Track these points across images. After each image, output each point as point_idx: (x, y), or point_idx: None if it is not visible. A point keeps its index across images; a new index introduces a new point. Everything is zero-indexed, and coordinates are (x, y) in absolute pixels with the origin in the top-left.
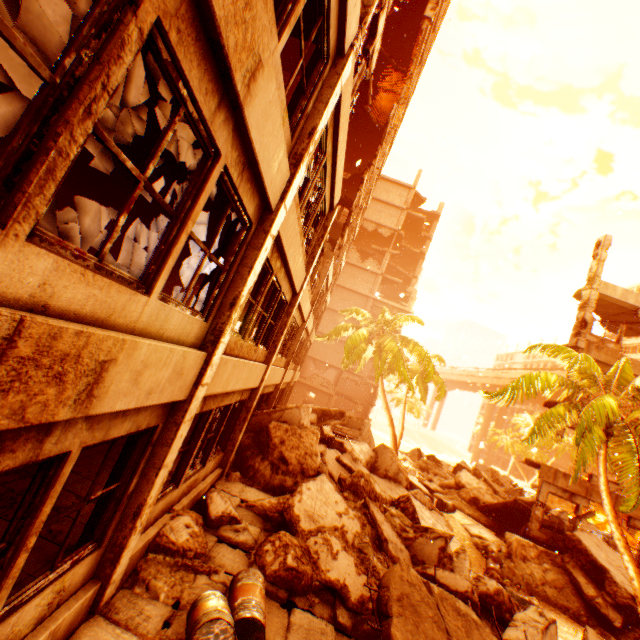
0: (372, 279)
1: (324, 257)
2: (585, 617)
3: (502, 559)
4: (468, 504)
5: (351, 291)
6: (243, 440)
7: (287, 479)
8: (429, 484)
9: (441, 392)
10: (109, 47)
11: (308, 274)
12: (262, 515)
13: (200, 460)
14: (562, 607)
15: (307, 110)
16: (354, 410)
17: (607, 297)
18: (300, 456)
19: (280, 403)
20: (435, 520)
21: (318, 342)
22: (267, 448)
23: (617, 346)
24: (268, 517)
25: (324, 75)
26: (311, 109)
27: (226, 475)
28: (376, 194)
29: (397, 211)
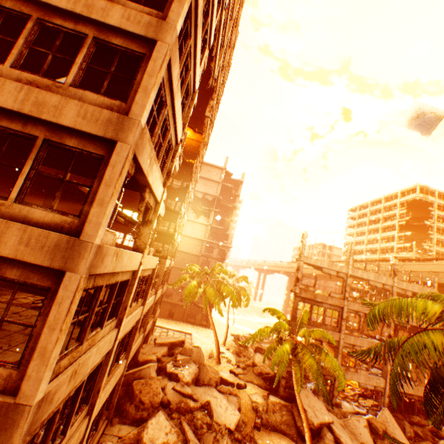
0: (204, 228)
1: (161, 263)
2: (296, 437)
3: (263, 414)
4: (257, 376)
5: (192, 237)
6: (120, 393)
7: (144, 413)
8: (236, 370)
9: (247, 301)
10: (53, 425)
11: (145, 305)
12: (129, 443)
13: (95, 428)
14: (287, 434)
15: (123, 301)
16: (201, 313)
17: (308, 263)
18: (151, 397)
19: (147, 339)
20: (228, 404)
21: (174, 273)
22: (133, 396)
23: (314, 288)
24: (132, 443)
25: (129, 283)
26: (125, 297)
27: (111, 419)
28: (202, 174)
29: (216, 184)
